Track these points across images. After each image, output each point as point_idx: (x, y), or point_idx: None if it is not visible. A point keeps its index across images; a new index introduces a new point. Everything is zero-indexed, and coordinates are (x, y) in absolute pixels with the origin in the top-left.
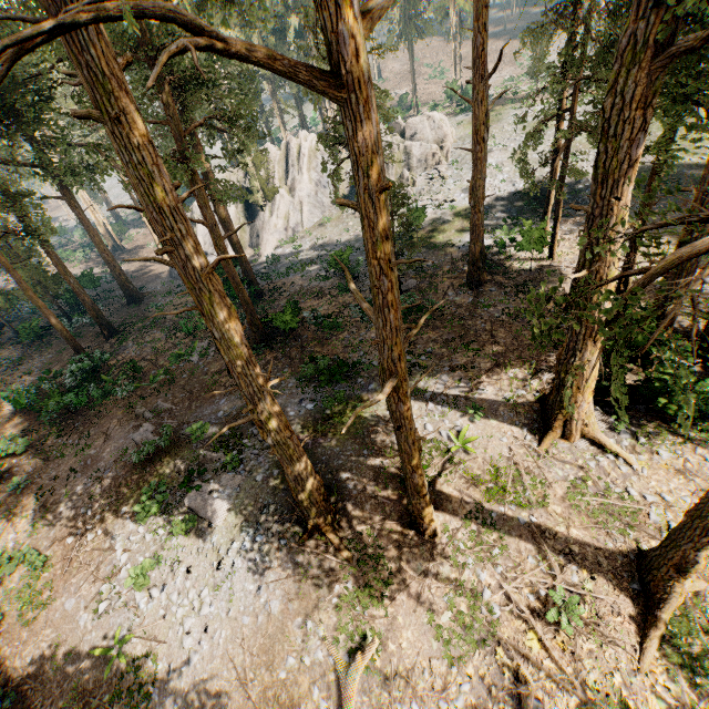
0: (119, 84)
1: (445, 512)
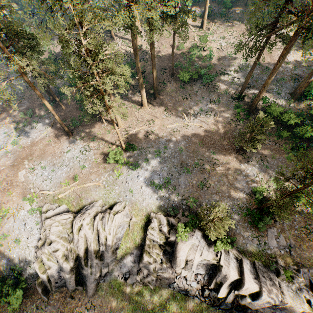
0: None
1: (116, 37)
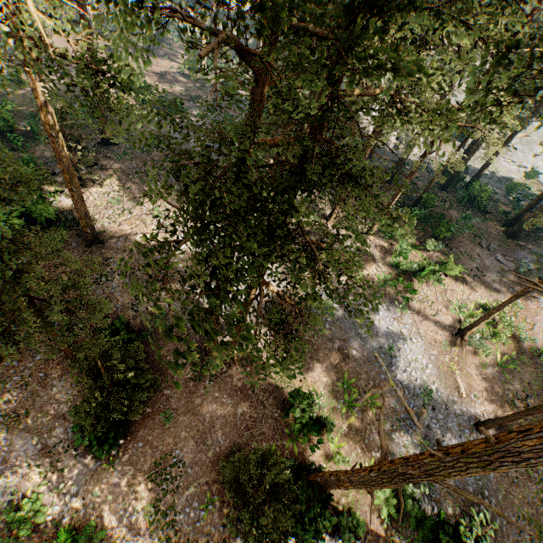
0: None
1: None
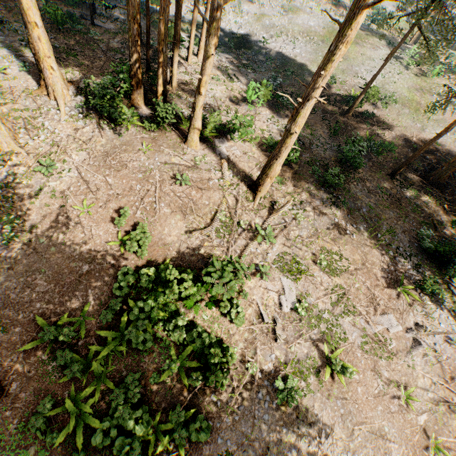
0: None
1: None
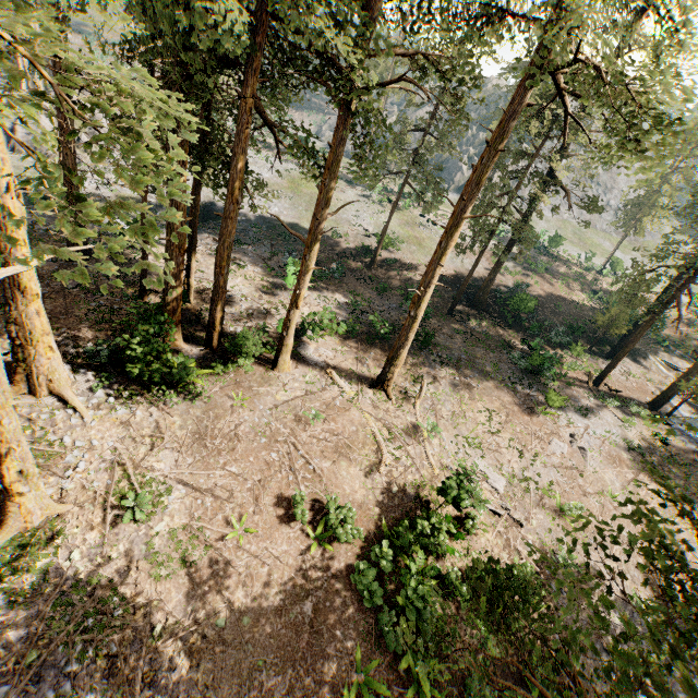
0: None
1: None
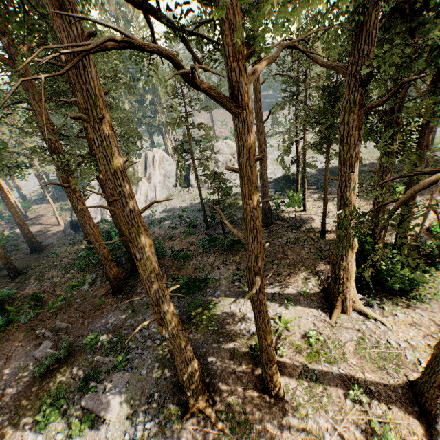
0: (101, 102)
1: (285, 376)
